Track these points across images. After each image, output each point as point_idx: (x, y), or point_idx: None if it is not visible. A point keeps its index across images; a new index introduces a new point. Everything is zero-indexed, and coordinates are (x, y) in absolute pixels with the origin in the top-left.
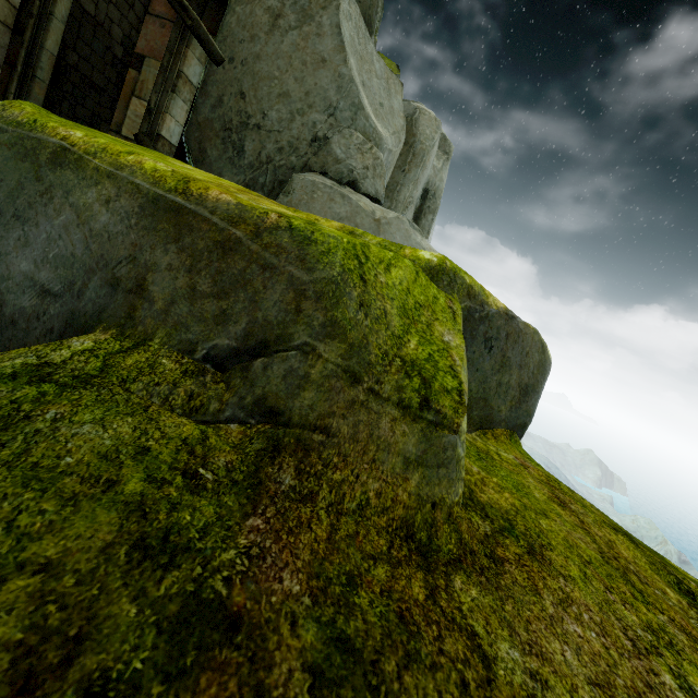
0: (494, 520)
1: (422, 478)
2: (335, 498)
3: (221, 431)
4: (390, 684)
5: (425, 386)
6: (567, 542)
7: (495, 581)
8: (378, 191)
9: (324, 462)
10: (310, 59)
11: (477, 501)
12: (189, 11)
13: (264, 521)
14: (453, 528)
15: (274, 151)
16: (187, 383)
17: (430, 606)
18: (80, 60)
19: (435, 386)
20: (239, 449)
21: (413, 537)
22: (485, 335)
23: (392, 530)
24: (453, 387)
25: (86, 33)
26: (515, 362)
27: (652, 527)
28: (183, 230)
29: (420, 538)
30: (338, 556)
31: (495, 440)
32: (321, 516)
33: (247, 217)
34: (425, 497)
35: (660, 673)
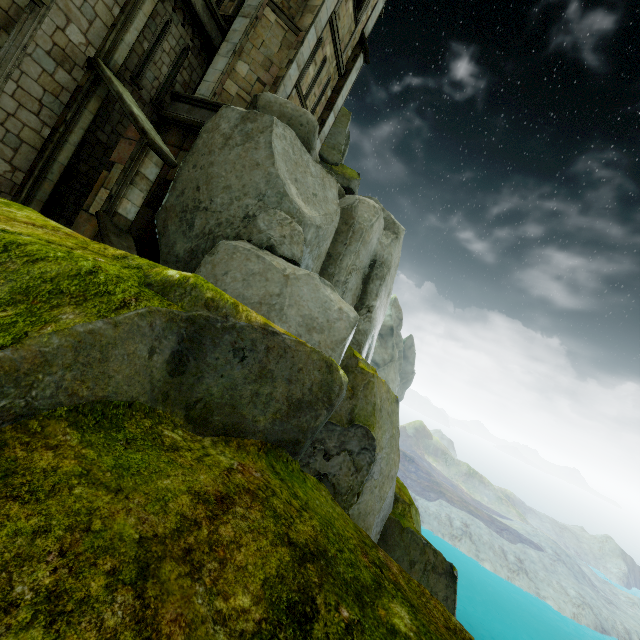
0: None
1: None
2: None
3: None
4: None
5: None
6: (91, 510)
7: None
8: (295, 254)
9: None
10: (248, 164)
11: None
12: (147, 134)
13: None
14: None
15: (215, 225)
16: None
17: None
18: (90, 169)
19: None
20: None
21: None
22: (235, 345)
23: None
24: None
25: (98, 153)
26: (281, 376)
27: None
28: None
29: None
30: None
31: (237, 447)
32: None
33: None
34: None
35: None
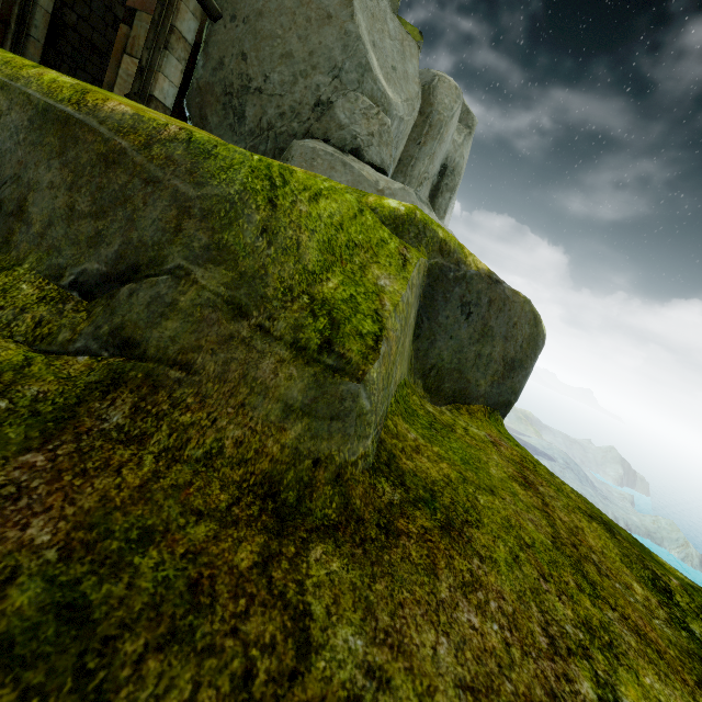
0: (411, 489)
1: (306, 430)
2: (174, 443)
3: (58, 361)
4: (119, 669)
5: (332, 327)
6: (508, 522)
7: (376, 555)
8: (384, 160)
9: (173, 402)
10: (315, 15)
11: (396, 467)
12: None
13: (48, 458)
14: (338, 490)
15: (275, 116)
16: (39, 309)
17: (252, 576)
18: (79, 20)
19: (345, 328)
20: (70, 381)
21: (277, 495)
22: (462, 299)
23: (247, 486)
24: (369, 331)
25: None
26: (499, 333)
27: (674, 529)
28: (68, 143)
29: (286, 497)
30: (144, 507)
31: (469, 415)
32: (144, 461)
33: (140, 128)
34: (306, 452)
35: (576, 679)
